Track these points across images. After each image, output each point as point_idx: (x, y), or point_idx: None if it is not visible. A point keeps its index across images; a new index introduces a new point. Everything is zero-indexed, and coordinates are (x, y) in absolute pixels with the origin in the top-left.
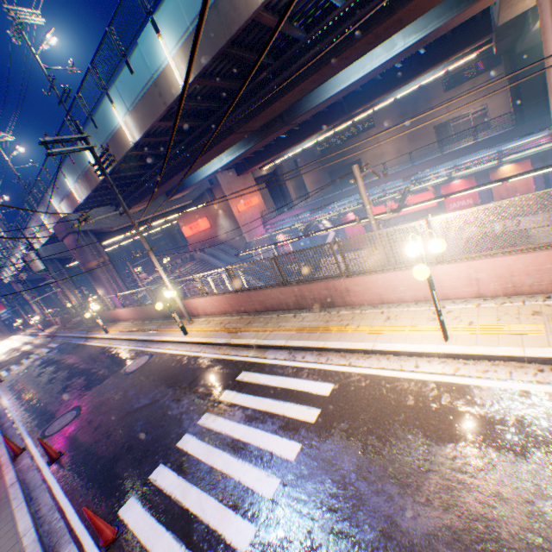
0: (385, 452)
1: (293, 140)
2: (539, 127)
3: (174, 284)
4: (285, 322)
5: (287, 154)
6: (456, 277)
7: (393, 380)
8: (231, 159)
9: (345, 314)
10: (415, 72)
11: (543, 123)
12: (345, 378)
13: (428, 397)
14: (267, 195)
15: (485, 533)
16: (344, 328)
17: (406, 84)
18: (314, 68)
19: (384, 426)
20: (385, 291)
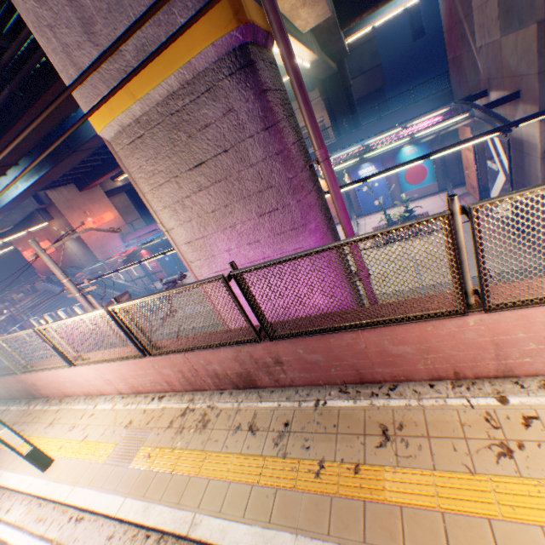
0: None
1: None
2: (336, 149)
3: (8, 325)
4: None
5: None
6: (96, 376)
7: None
8: (28, 185)
9: (36, 411)
10: None
11: (339, 146)
12: None
13: None
14: (132, 206)
15: None
16: None
17: None
18: (21, 110)
19: None
20: (61, 385)
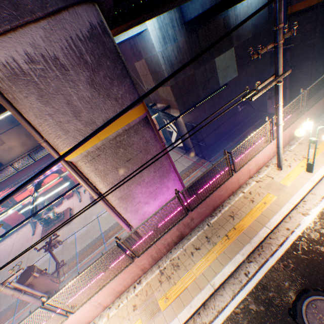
0: None
1: None
2: None
3: None
4: None
5: None
6: (87, 310)
7: None
8: None
9: None
10: (3, 108)
11: None
12: None
13: None
14: None
15: None
16: None
17: (1, 114)
18: None
19: None
20: None
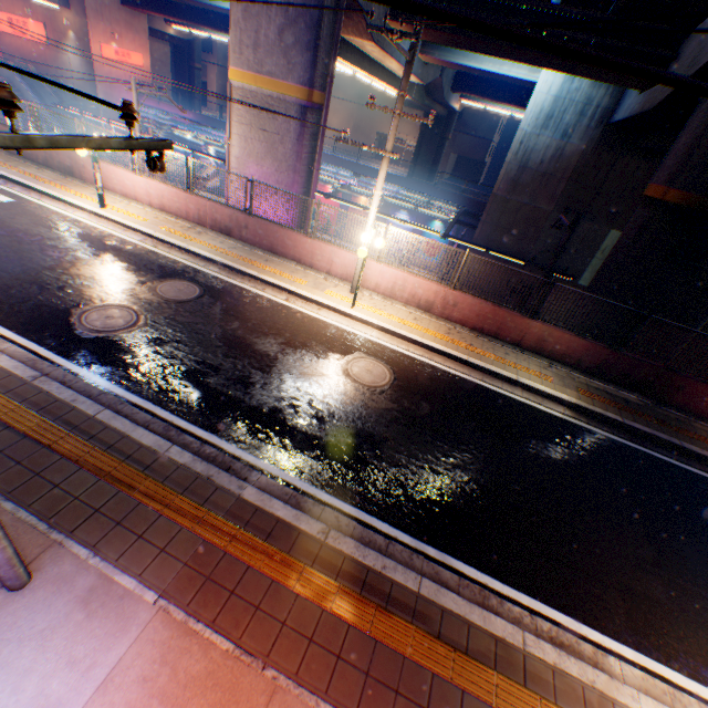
0: (6, 220)
1: (211, 21)
2: (393, 182)
3: None
4: (27, 168)
5: (209, 34)
6: (143, 188)
7: (54, 211)
8: None
9: (76, 184)
10: None
11: (396, 181)
12: (28, 202)
13: (60, 219)
14: (169, 67)
15: (14, 238)
16: (62, 187)
17: None
18: None
19: (20, 217)
20: (108, 180)
